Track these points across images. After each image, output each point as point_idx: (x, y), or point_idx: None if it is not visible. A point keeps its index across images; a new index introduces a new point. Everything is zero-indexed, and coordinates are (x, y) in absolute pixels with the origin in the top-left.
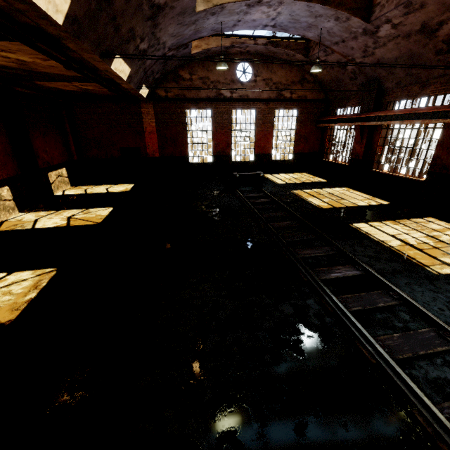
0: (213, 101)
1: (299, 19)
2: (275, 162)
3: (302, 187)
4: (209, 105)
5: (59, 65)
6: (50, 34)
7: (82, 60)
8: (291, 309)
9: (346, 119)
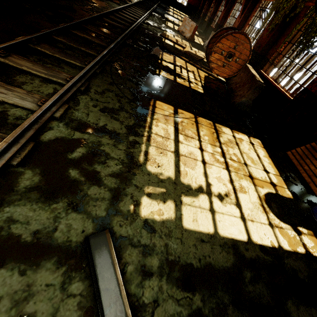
0: None
1: None
2: (178, 3)
3: (175, 11)
4: None
5: None
6: None
7: None
8: None
9: None
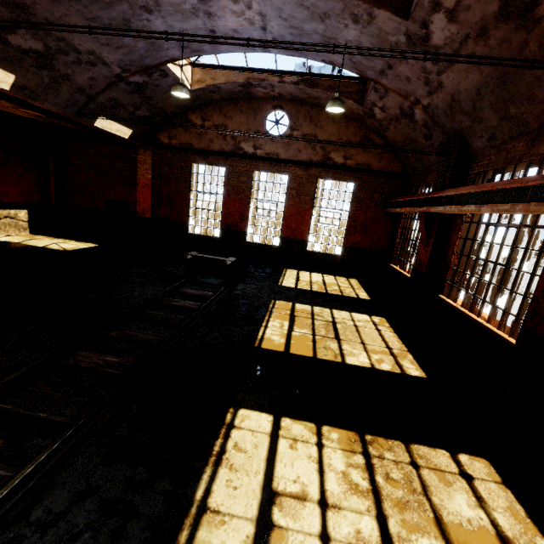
0: (228, 156)
1: (302, 26)
2: (312, 253)
3: (305, 299)
4: (223, 160)
5: None
6: None
7: None
8: None
9: (413, 202)
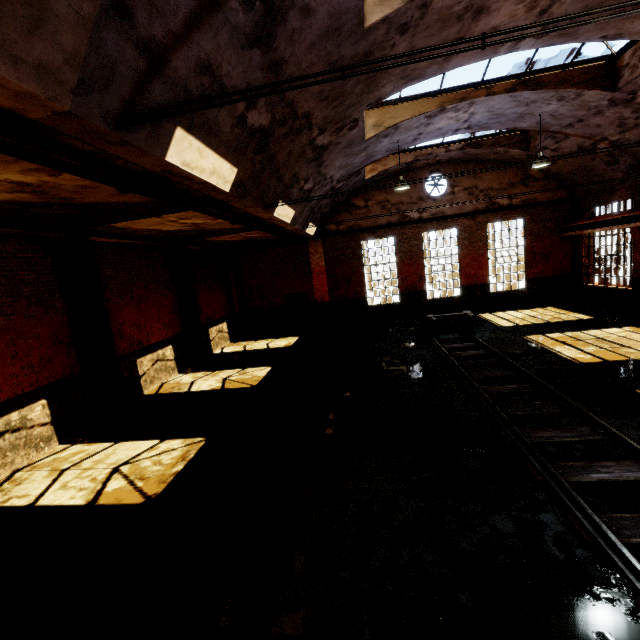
0: (396, 226)
1: (503, 112)
2: (497, 294)
3: (545, 330)
4: (391, 231)
5: (226, 221)
6: (219, 200)
7: (247, 213)
8: (510, 525)
9: (611, 221)
